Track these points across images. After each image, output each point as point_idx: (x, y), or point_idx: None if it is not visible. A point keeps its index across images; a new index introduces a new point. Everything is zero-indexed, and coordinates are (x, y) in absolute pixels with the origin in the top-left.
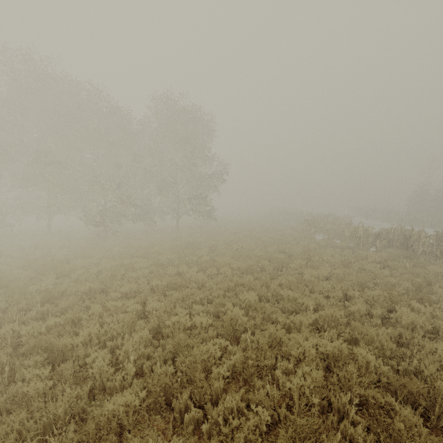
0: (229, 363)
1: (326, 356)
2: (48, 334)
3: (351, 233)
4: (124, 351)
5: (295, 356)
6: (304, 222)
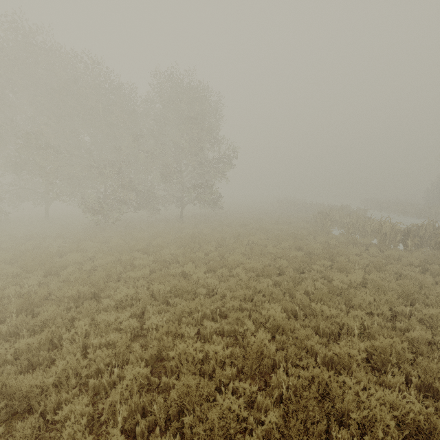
0: (260, 429)
1: (397, 417)
2: (15, 362)
3: (375, 228)
4: (110, 403)
5: (357, 420)
6: (317, 214)
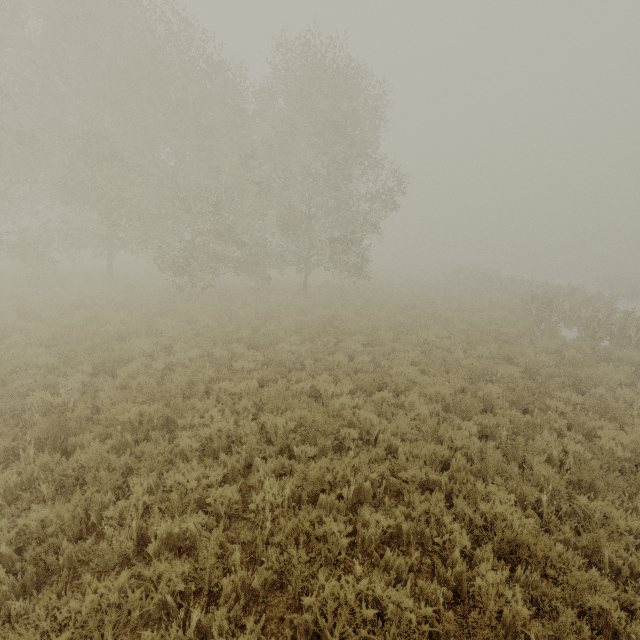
0: None
1: None
2: (17, 557)
3: None
4: None
5: None
6: (529, 299)
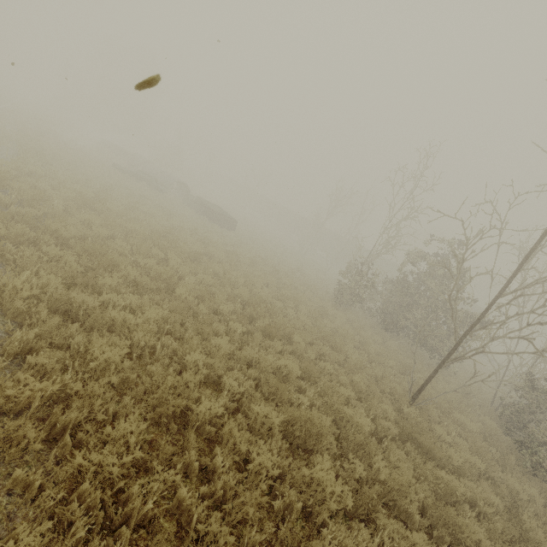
0: None
1: None
2: None
3: None
4: None
5: None
6: None
